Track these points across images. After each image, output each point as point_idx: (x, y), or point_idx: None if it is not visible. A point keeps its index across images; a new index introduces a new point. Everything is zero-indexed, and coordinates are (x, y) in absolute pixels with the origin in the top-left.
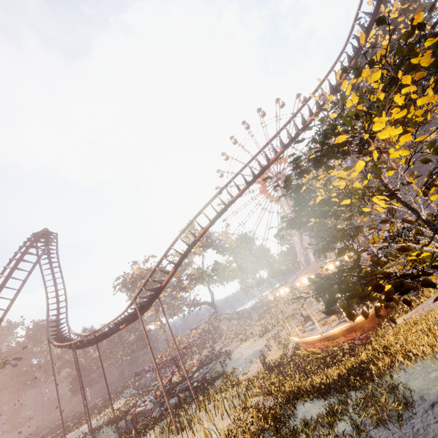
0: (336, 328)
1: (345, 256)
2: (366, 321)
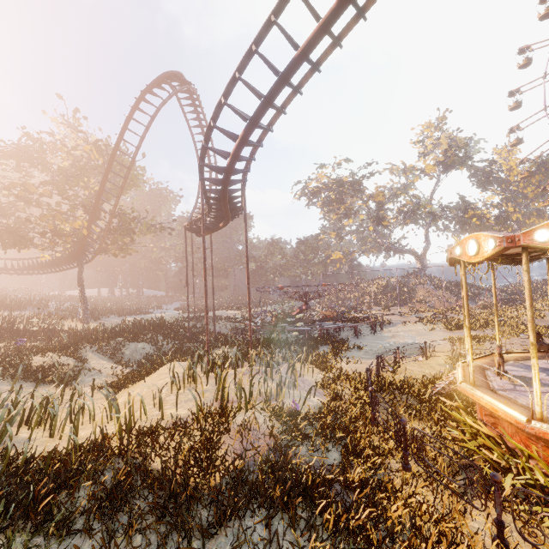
0: None
1: None
2: None
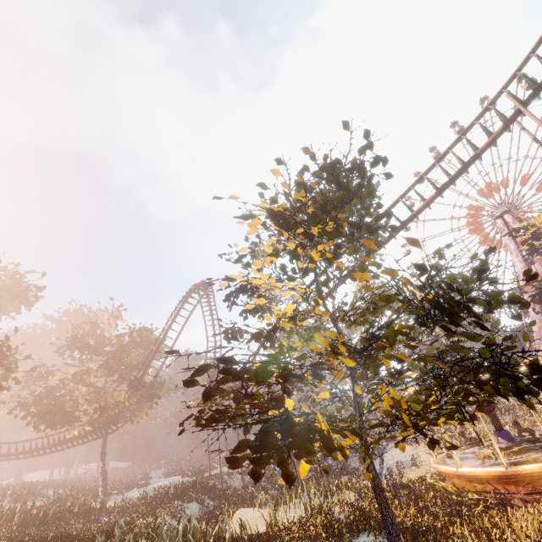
0: (480, 468)
1: (522, 364)
2: (541, 476)
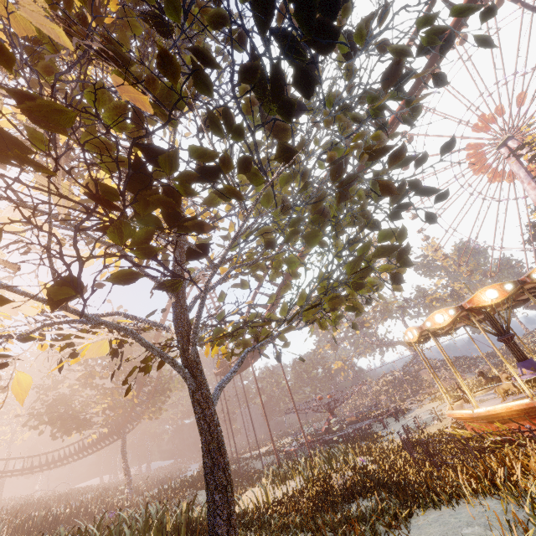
0: (500, 405)
1: (535, 271)
2: None
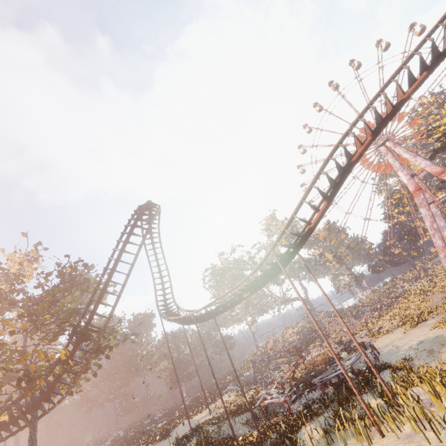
0: None
1: None
2: None
